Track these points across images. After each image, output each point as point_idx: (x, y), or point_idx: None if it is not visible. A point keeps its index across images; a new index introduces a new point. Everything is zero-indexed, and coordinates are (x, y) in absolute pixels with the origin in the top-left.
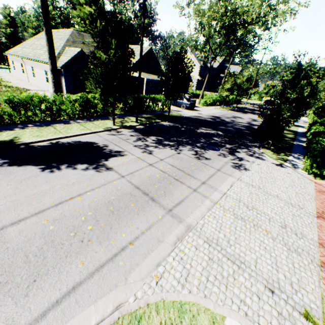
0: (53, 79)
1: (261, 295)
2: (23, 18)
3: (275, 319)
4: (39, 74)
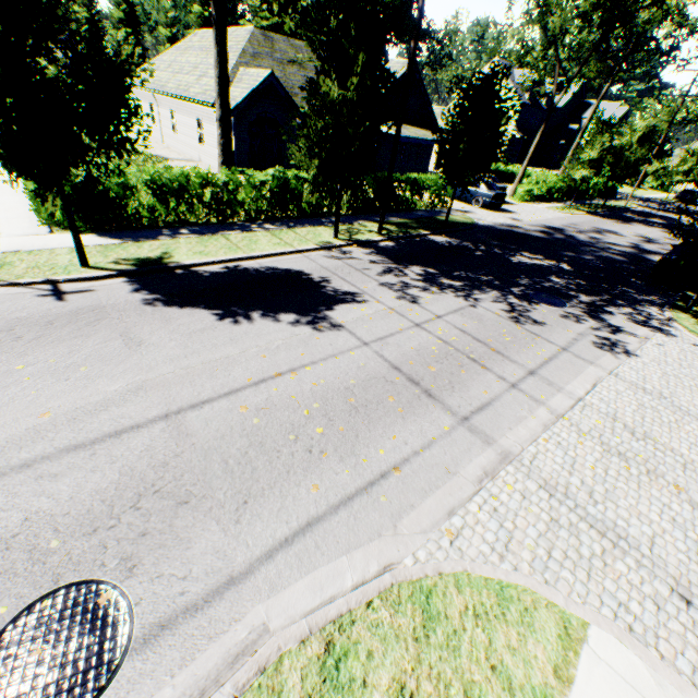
0: (221, 139)
1: (662, 602)
2: (148, 3)
3: (692, 650)
4: (184, 127)
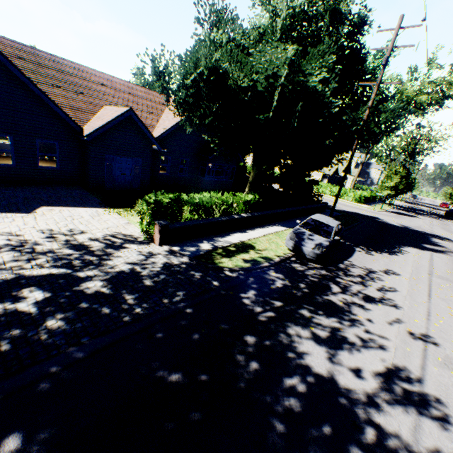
0: (353, 184)
1: None
2: None
3: None
4: None
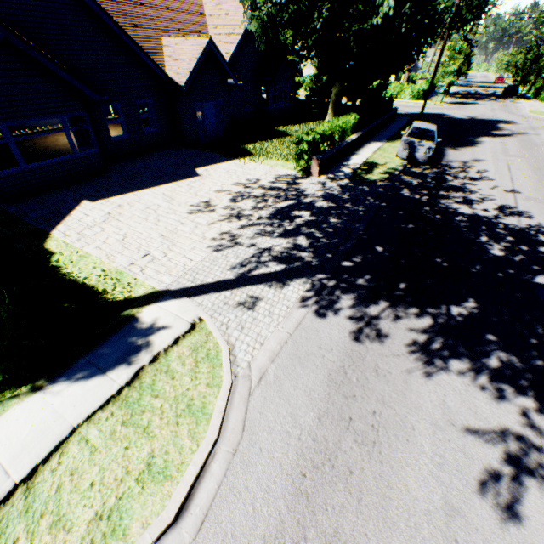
0: (407, 77)
1: None
2: None
3: None
4: None
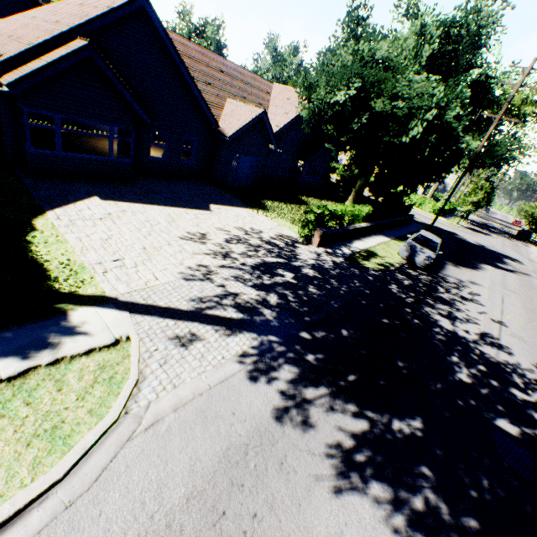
0: (432, 194)
1: None
2: None
3: None
4: None
